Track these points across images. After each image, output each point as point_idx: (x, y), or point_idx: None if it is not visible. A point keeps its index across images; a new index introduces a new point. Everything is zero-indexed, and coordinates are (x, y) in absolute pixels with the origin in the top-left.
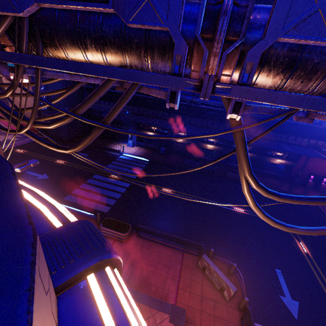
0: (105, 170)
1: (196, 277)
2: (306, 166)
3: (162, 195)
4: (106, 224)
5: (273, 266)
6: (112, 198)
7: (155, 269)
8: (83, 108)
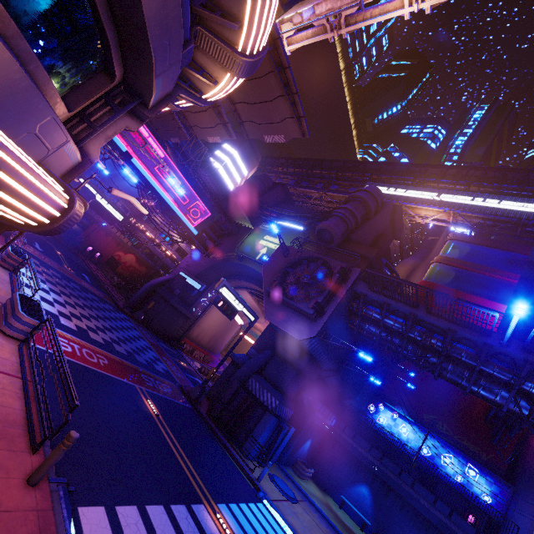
0: None
1: None
2: (91, 238)
3: None
4: None
5: (34, 240)
6: None
7: None
8: None
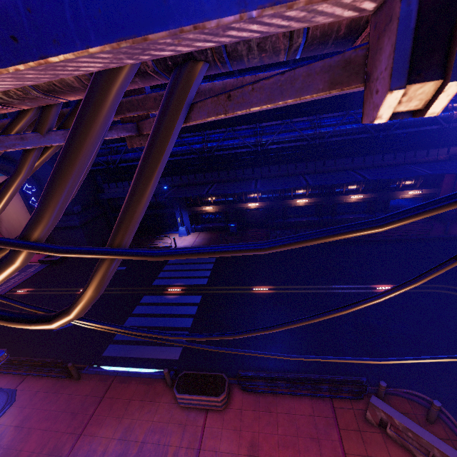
0: (155, 340)
1: (374, 448)
2: (456, 189)
3: (256, 300)
4: (184, 386)
5: None
6: (181, 330)
7: (295, 452)
8: (44, 219)
